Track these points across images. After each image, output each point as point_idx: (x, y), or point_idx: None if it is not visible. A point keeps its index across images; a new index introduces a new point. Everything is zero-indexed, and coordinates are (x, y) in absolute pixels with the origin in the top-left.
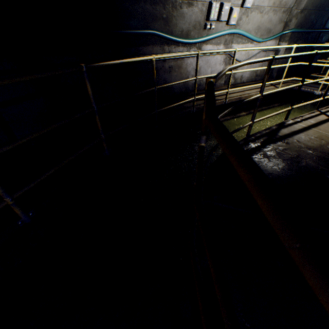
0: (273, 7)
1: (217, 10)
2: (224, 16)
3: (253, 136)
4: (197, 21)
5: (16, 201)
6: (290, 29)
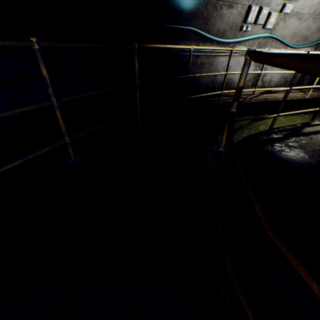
0: (313, 15)
1: (255, 13)
2: (262, 19)
3: (276, 129)
4: (234, 23)
5: (71, 142)
6: None
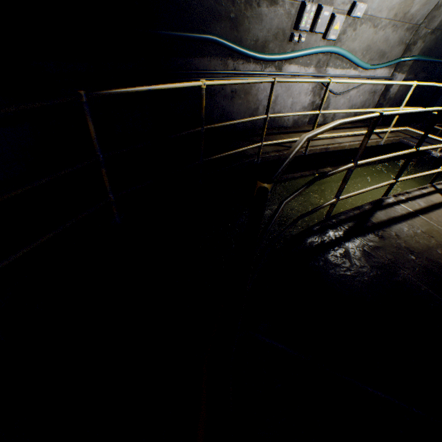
0: (393, 20)
1: (312, 16)
2: (322, 25)
3: (335, 219)
4: (281, 29)
5: None
6: (413, 56)
